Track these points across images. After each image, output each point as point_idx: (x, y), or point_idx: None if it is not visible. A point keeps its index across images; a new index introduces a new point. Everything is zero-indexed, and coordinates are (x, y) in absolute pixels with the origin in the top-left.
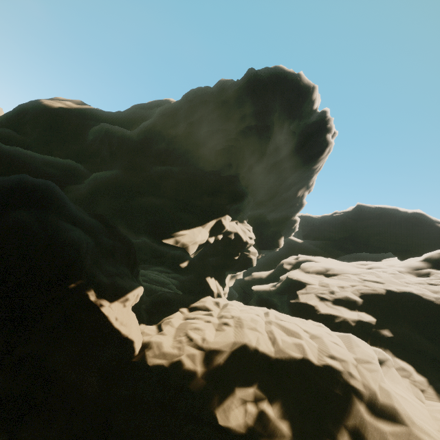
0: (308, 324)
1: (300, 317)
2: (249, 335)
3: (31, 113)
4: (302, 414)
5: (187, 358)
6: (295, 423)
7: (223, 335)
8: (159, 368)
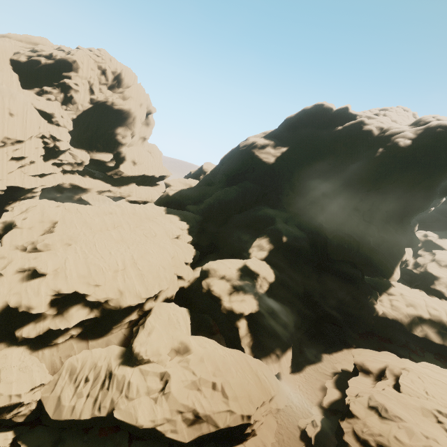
0: (443, 304)
1: (437, 296)
2: (421, 310)
3: (255, 167)
4: (441, 334)
5: (401, 317)
6: (439, 336)
7: (411, 309)
8: (393, 319)
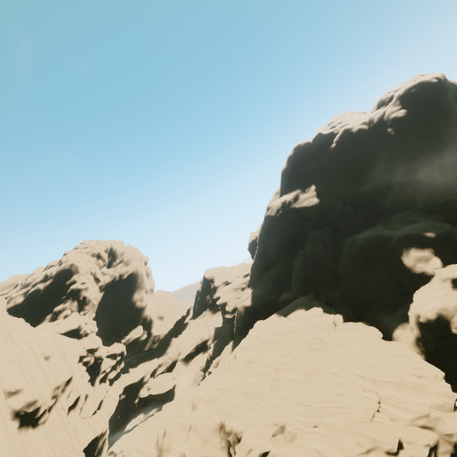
0: None
1: None
2: None
3: (307, 216)
4: None
5: None
6: None
7: None
8: None
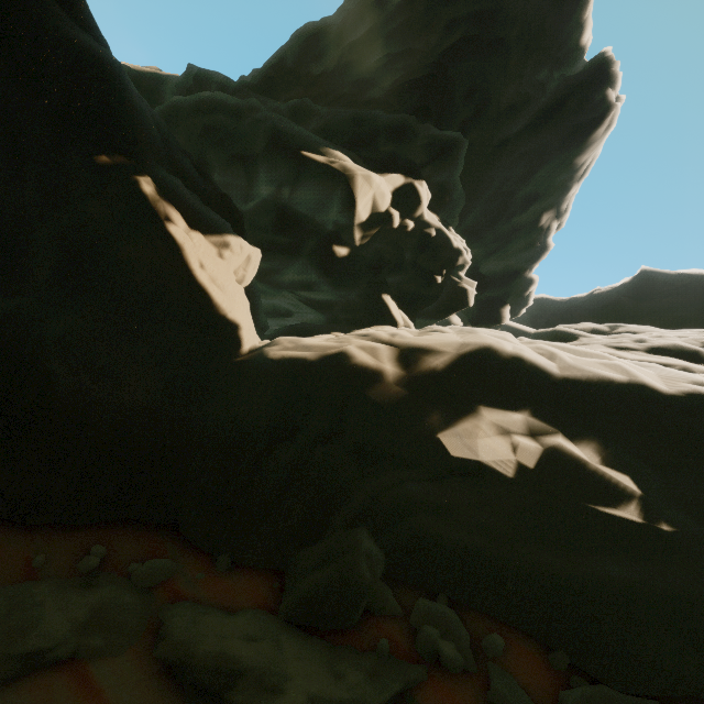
0: None
1: None
2: (496, 338)
3: None
4: (656, 470)
5: (359, 350)
6: (645, 479)
7: (436, 335)
8: (296, 364)
